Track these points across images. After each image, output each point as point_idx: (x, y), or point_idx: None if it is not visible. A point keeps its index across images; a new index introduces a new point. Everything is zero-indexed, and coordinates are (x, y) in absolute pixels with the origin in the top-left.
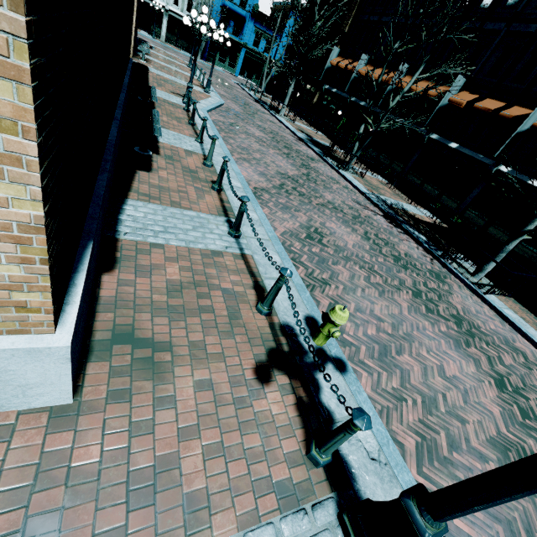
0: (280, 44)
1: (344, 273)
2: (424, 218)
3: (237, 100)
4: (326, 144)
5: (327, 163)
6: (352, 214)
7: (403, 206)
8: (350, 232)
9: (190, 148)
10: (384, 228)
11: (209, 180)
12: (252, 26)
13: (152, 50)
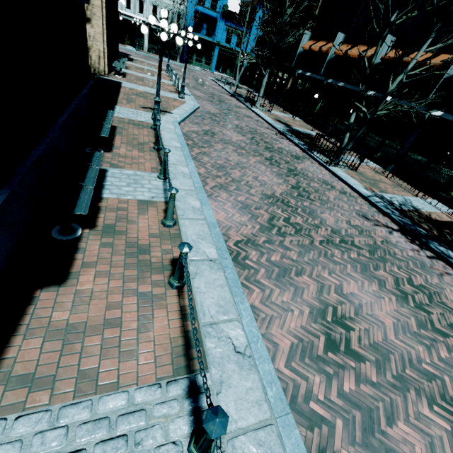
0: (250, 37)
1: (415, 447)
2: (442, 216)
3: (213, 98)
4: (306, 132)
5: (313, 158)
6: (367, 244)
7: (412, 204)
8: (378, 293)
9: (148, 194)
10: (412, 258)
11: (167, 261)
12: (223, 25)
13: (132, 63)
